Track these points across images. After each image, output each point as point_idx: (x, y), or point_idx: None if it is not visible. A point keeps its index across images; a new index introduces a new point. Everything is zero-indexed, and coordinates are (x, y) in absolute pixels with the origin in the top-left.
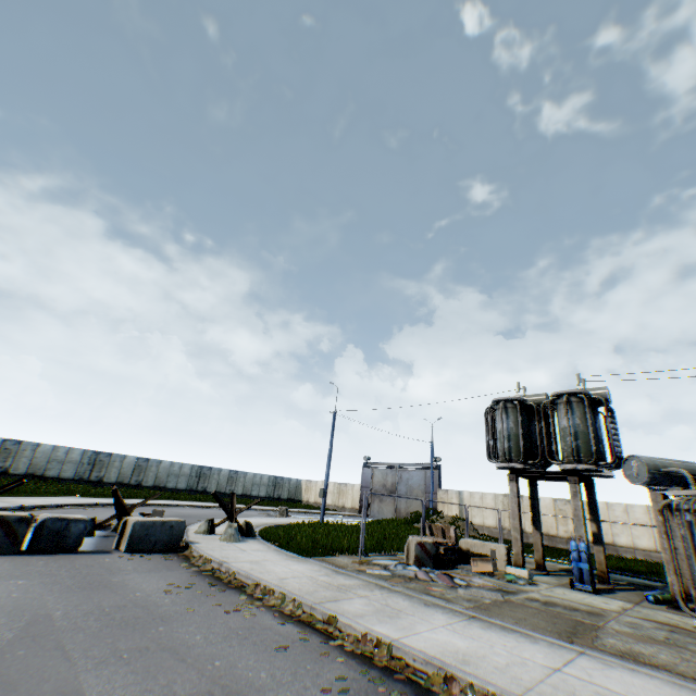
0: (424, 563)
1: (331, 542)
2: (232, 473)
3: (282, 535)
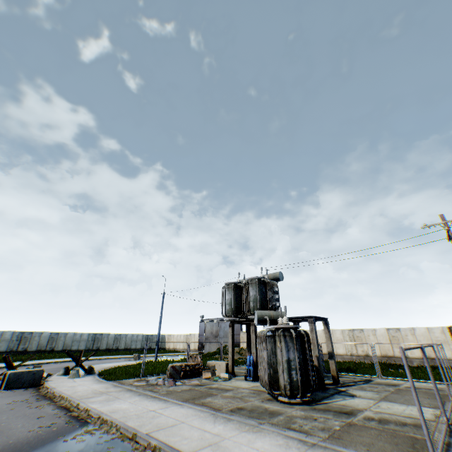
0: (174, 376)
1: (133, 371)
2: (117, 335)
3: (111, 371)
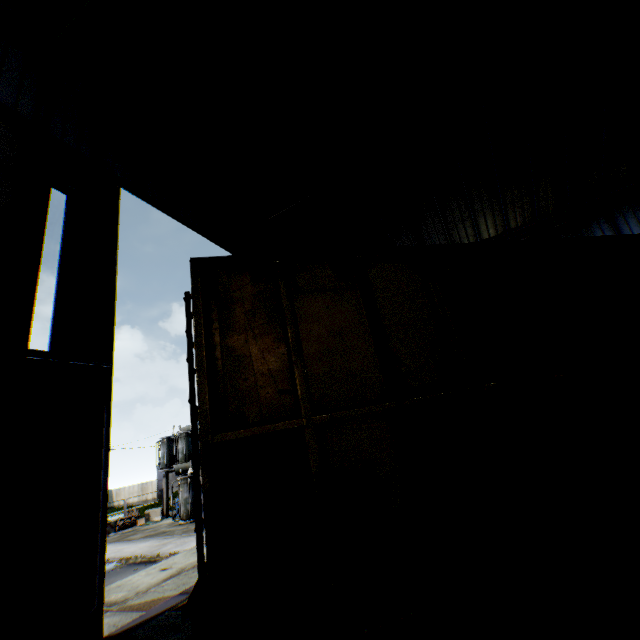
0: (111, 531)
1: None
2: None
3: None
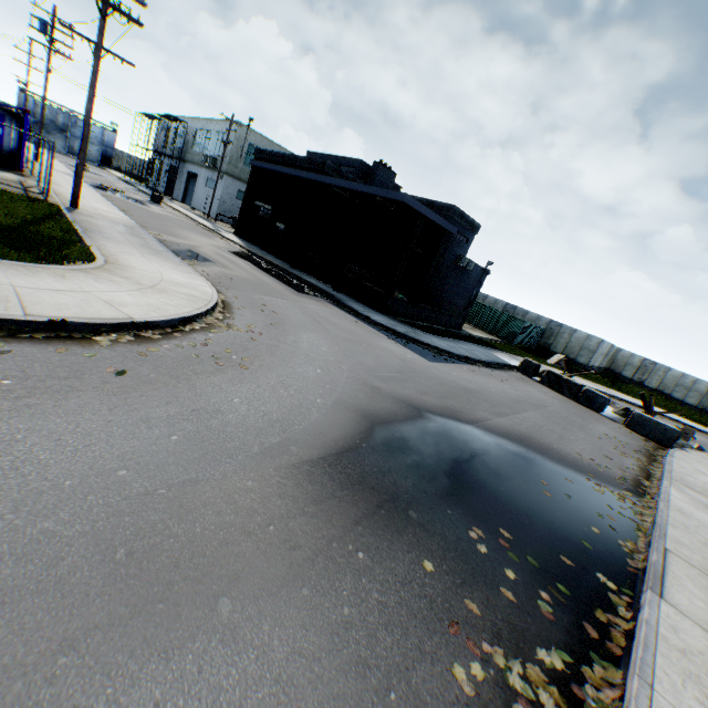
0: None
1: None
2: None
3: None
